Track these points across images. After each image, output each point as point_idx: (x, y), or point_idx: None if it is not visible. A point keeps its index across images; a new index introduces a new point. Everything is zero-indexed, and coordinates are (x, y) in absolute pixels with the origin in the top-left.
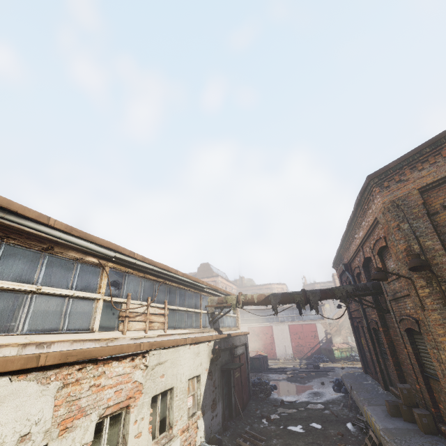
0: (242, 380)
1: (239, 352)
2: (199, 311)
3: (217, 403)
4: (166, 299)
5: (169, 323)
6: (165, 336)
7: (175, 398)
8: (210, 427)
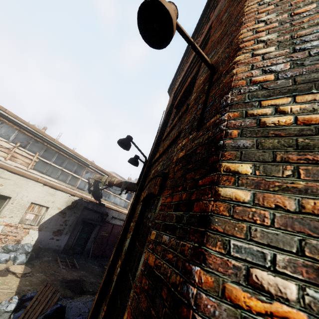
0: (109, 240)
1: (116, 222)
2: (78, 176)
3: (64, 234)
4: (39, 152)
5: (37, 167)
6: (24, 171)
7: (10, 204)
8: (45, 241)
